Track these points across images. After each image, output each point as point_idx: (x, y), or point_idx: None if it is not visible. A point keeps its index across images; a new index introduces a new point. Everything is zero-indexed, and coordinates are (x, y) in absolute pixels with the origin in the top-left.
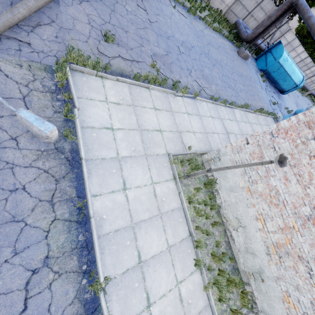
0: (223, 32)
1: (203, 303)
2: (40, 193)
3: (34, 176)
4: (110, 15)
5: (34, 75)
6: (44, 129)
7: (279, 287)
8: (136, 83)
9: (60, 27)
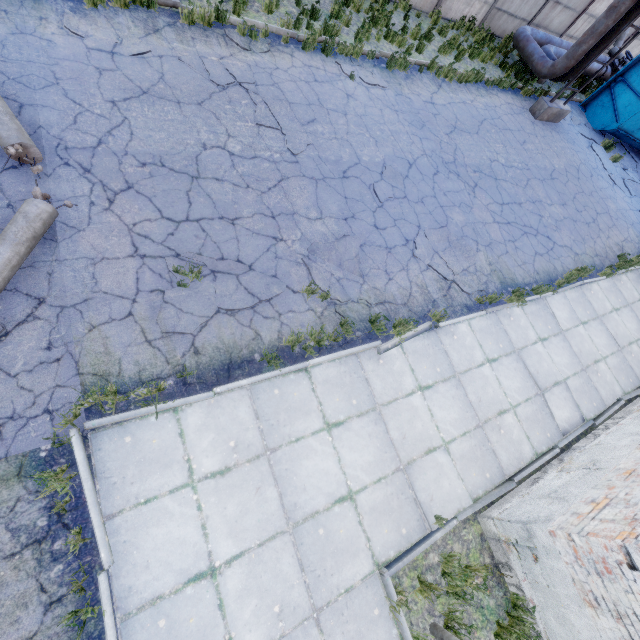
0: (486, 76)
1: None
2: None
3: None
4: (190, 194)
5: None
6: None
7: None
8: (267, 377)
9: (59, 309)
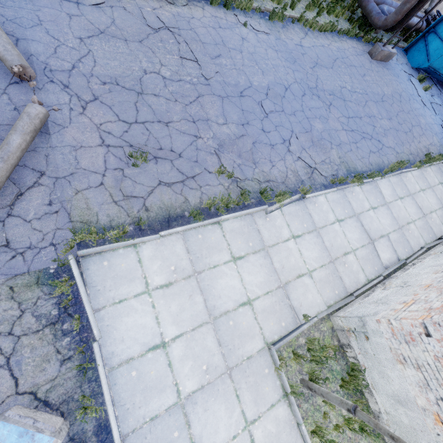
0: (339, 27)
1: None
2: None
3: None
4: (137, 105)
5: (20, 304)
6: None
7: None
8: (194, 226)
9: (54, 179)
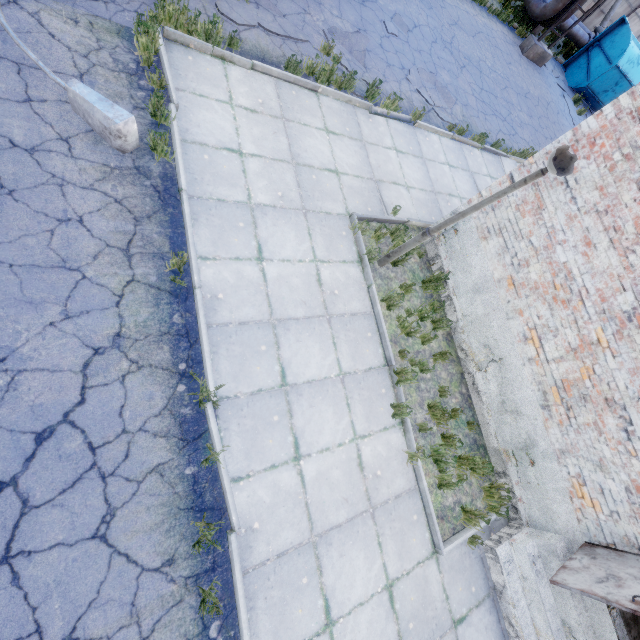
0: (490, 4)
1: (404, 484)
2: (108, 234)
3: (98, 206)
4: None
5: (98, 40)
6: (113, 116)
7: (565, 469)
8: (290, 77)
9: None
